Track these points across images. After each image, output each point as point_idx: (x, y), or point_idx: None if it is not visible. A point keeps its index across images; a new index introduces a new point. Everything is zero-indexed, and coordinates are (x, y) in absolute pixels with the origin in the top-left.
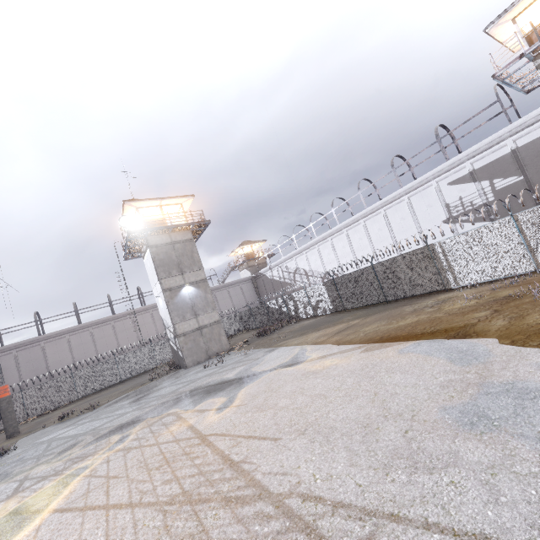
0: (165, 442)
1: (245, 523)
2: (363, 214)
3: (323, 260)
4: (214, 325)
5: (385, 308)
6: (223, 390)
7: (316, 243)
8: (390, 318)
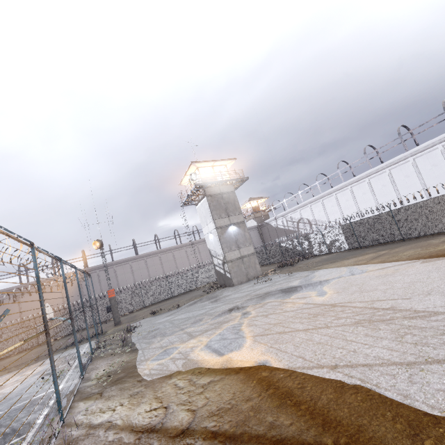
0: (296, 310)
1: (442, 321)
2: (368, 173)
3: (327, 211)
4: (251, 256)
5: (405, 243)
6: (302, 289)
7: (321, 197)
8: (422, 247)
